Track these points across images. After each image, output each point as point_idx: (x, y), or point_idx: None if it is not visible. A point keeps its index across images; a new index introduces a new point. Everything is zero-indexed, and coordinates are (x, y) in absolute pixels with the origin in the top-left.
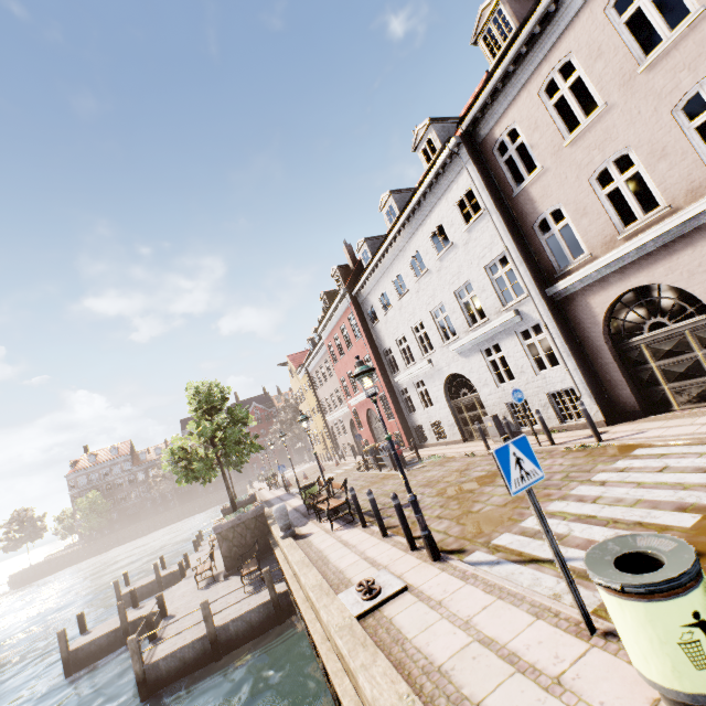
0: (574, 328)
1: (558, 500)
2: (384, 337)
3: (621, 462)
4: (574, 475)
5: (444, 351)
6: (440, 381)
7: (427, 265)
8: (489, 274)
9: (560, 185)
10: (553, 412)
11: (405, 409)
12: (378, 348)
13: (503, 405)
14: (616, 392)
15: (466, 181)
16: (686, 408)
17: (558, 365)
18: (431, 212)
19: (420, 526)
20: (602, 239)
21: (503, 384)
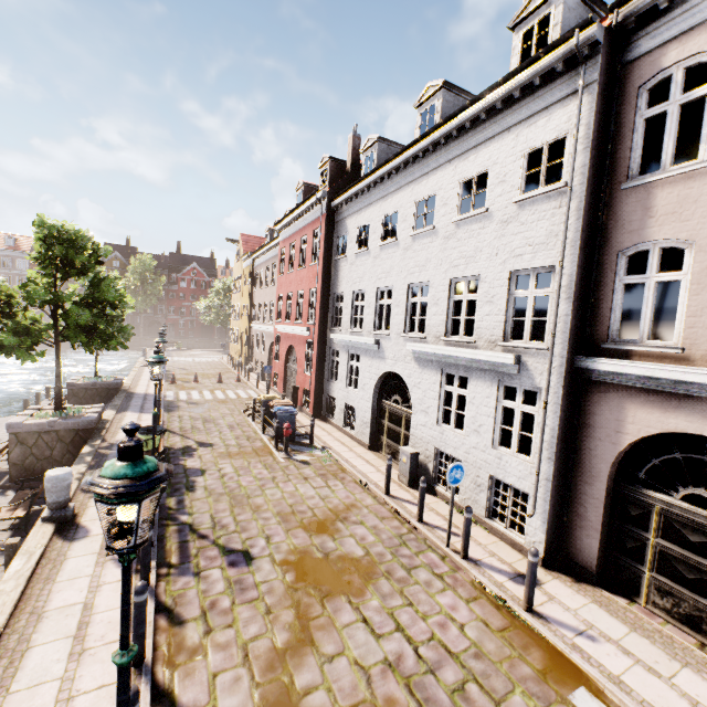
0: (579, 425)
1: None
2: (343, 279)
3: None
4: (474, 699)
5: (399, 341)
6: (378, 370)
7: (437, 220)
8: (511, 284)
9: None
10: (485, 499)
11: (327, 372)
12: (331, 287)
13: (432, 447)
14: (578, 532)
15: (566, 119)
16: (656, 614)
17: (528, 458)
18: (484, 145)
19: None
20: None
21: (446, 426)
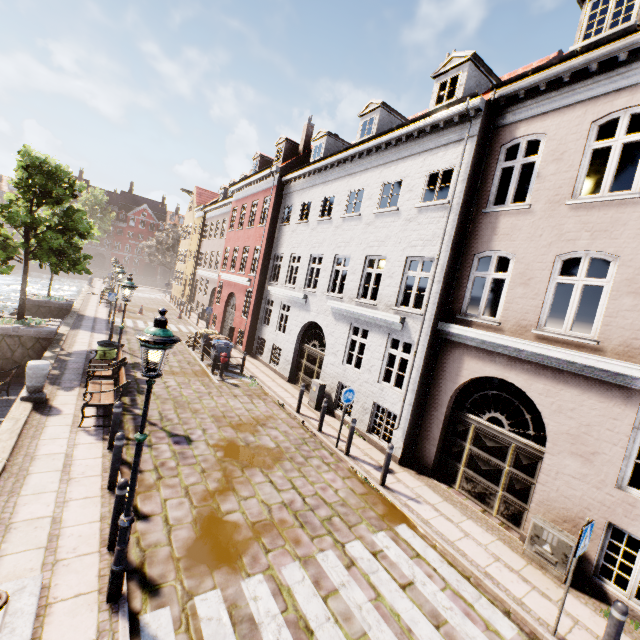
0: (435, 369)
1: (300, 562)
2: (284, 242)
3: (382, 537)
4: (336, 524)
5: (322, 298)
6: (303, 320)
7: (362, 209)
8: (407, 266)
9: (530, 239)
10: (368, 419)
11: (261, 317)
12: (274, 248)
13: (336, 381)
14: (425, 442)
15: (455, 157)
16: (463, 494)
17: (400, 390)
18: (403, 160)
19: (115, 558)
20: (520, 320)
21: (348, 366)
